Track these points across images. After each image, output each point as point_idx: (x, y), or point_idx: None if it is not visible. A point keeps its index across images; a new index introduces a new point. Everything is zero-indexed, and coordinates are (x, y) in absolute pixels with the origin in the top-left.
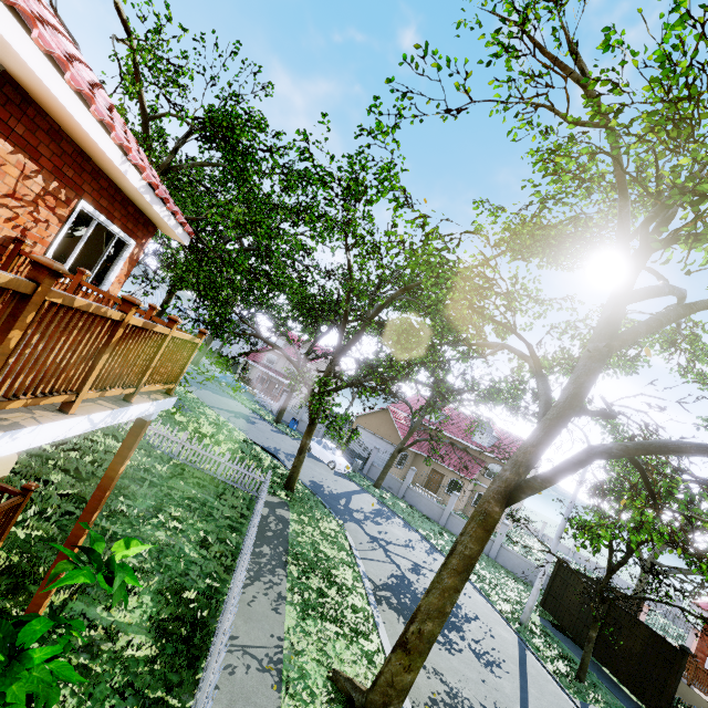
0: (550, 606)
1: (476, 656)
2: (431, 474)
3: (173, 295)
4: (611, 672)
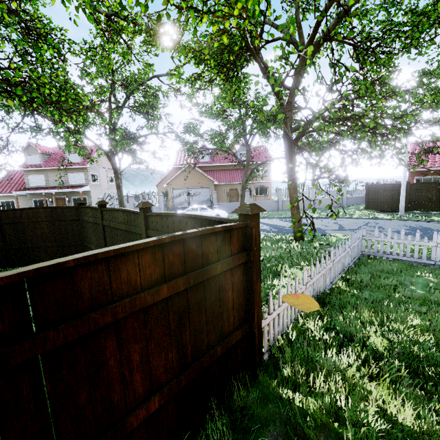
0: (372, 206)
1: None
2: (230, 192)
3: None
4: (422, 211)
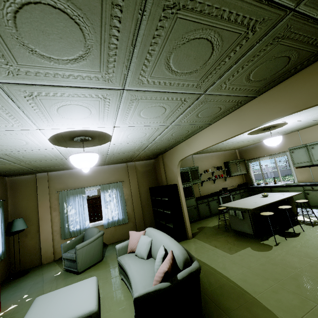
0: None
1: None
2: None
3: None
4: None
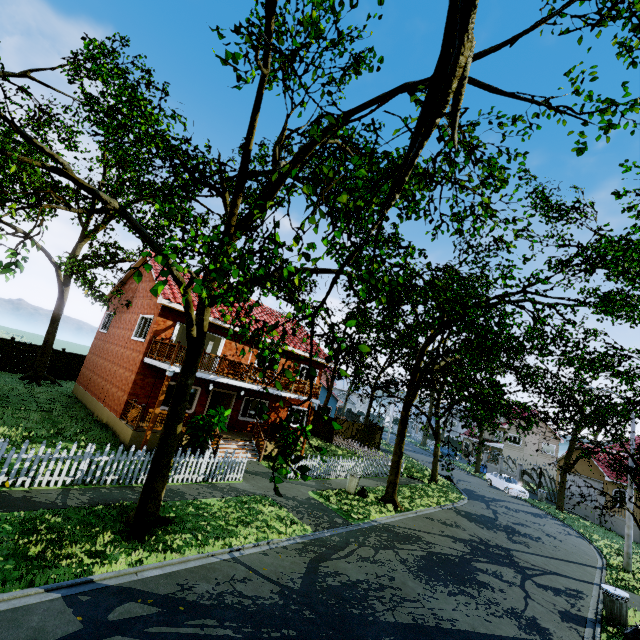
0: None
1: (507, 538)
2: None
3: (373, 394)
4: None
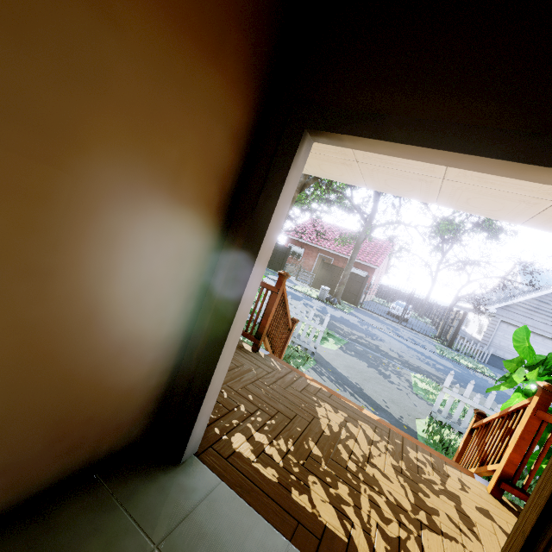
0: None
1: None
2: None
3: None
4: None
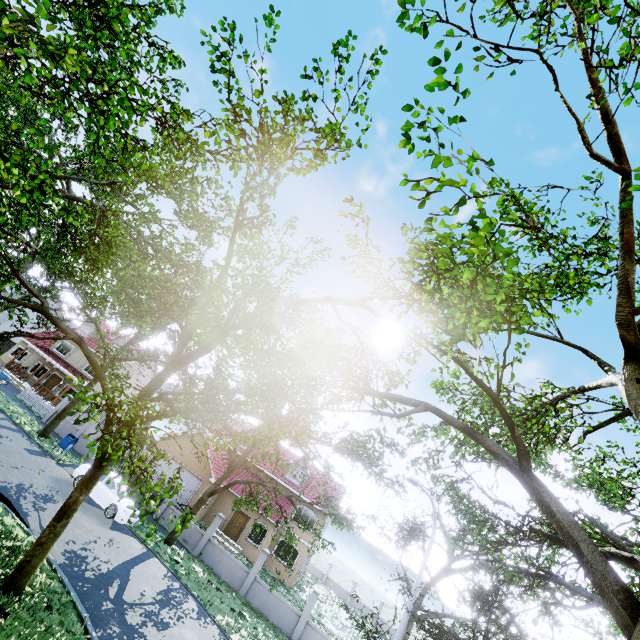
0: None
1: None
2: (236, 515)
3: None
4: None
